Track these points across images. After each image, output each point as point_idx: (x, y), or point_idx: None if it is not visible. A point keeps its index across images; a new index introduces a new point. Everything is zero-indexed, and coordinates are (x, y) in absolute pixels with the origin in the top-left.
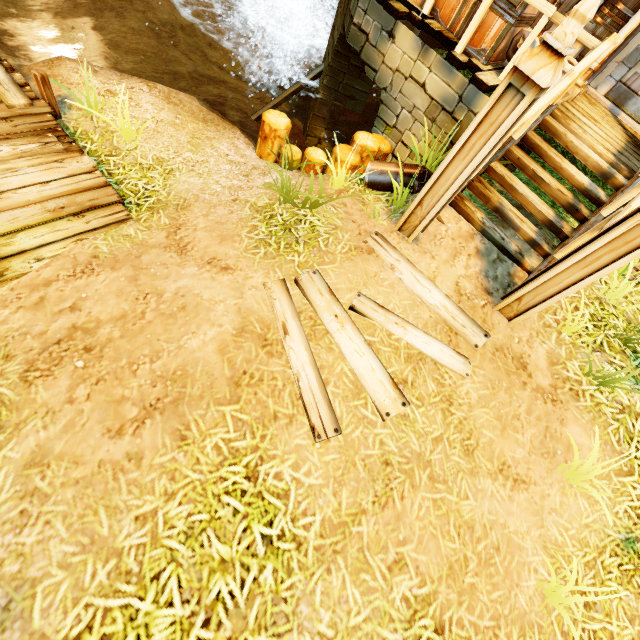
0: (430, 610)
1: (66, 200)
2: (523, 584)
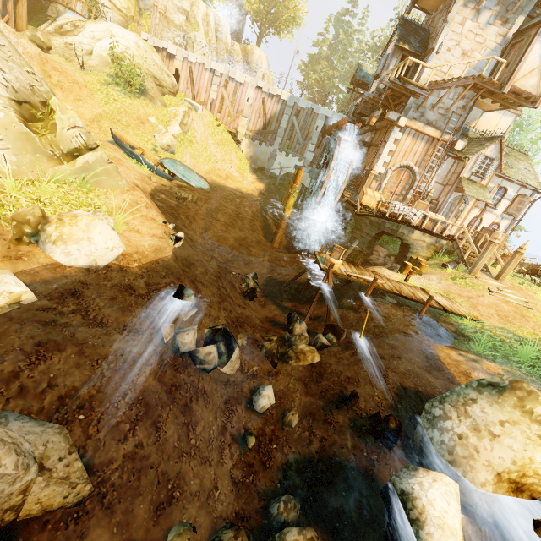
0: None
1: (448, 300)
2: None
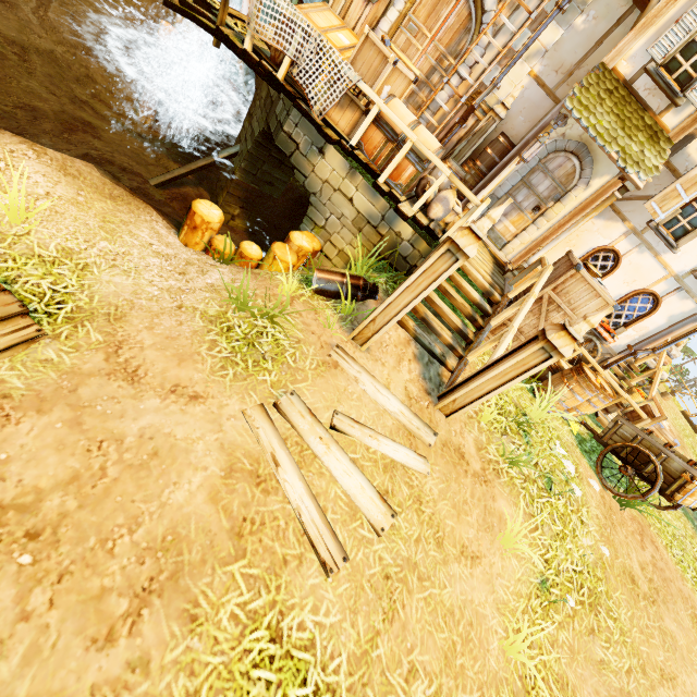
0: None
1: None
2: (491, 648)
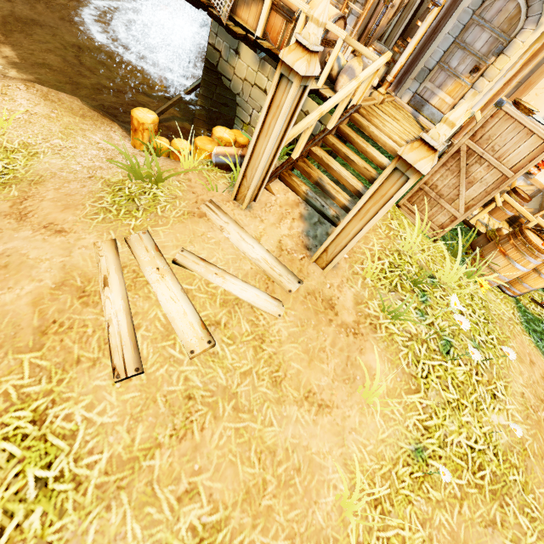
0: (219, 536)
1: None
2: (322, 501)
